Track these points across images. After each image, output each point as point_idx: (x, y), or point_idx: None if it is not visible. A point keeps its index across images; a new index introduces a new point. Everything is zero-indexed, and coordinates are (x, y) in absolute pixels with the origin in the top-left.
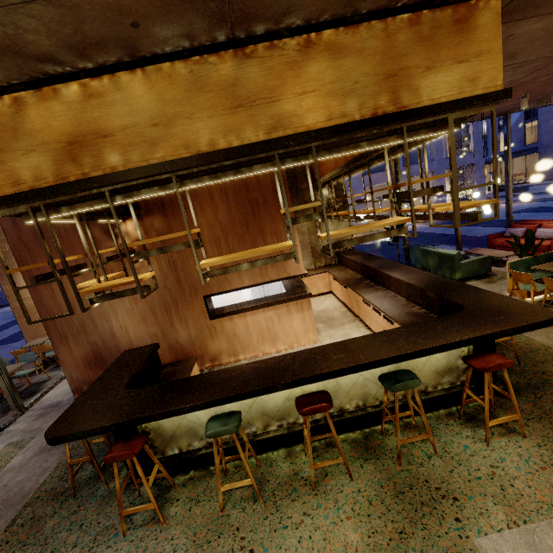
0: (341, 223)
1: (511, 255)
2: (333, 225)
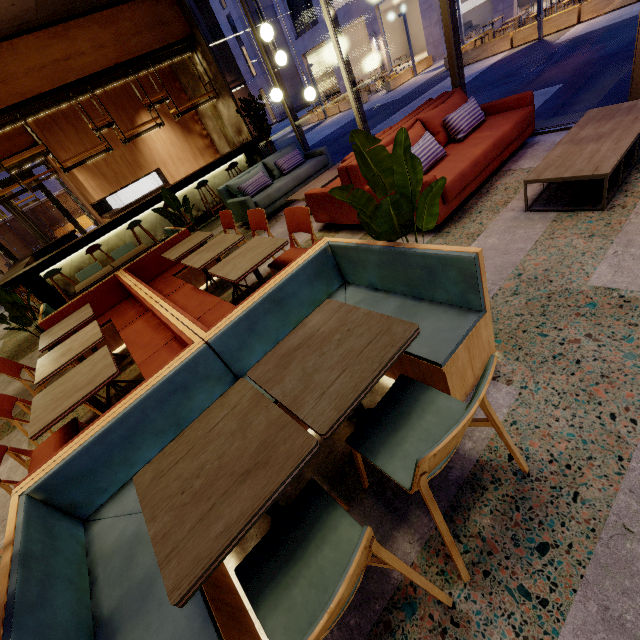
0: (229, 104)
1: (296, 199)
2: (225, 106)
